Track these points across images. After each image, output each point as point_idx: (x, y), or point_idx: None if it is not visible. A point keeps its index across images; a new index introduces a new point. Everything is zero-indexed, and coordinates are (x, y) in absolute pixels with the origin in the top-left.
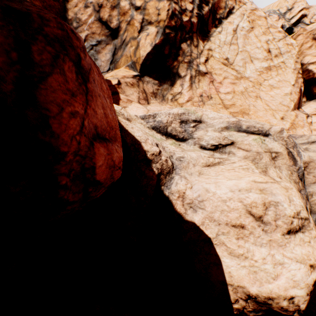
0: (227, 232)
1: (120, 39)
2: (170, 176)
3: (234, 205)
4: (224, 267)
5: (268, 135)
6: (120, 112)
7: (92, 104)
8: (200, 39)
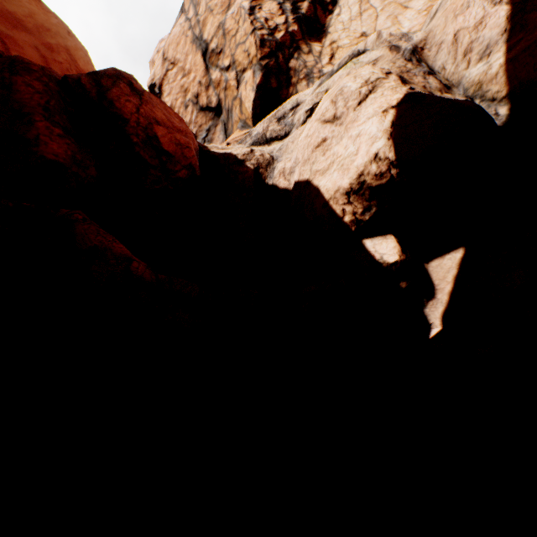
0: (315, 158)
1: (225, 111)
2: (271, 167)
3: (312, 129)
4: (322, 190)
5: (364, 52)
6: (213, 146)
7: (148, 106)
8: (314, 42)
